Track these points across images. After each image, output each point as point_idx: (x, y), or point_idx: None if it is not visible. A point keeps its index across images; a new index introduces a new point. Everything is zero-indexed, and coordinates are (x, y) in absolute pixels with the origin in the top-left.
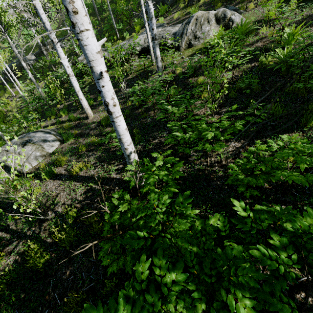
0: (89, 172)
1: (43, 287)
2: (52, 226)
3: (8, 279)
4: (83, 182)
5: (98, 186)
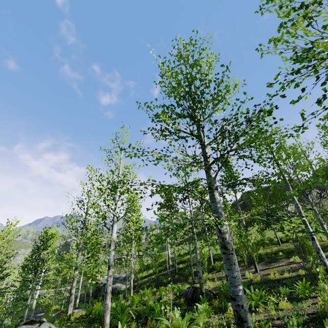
0: None
1: None
2: None
3: None
4: None
5: None
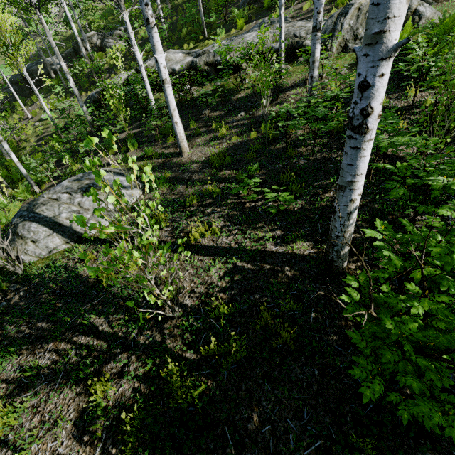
0: (220, 240)
1: (214, 445)
2: (184, 330)
3: (137, 426)
4: (215, 256)
5: (248, 263)
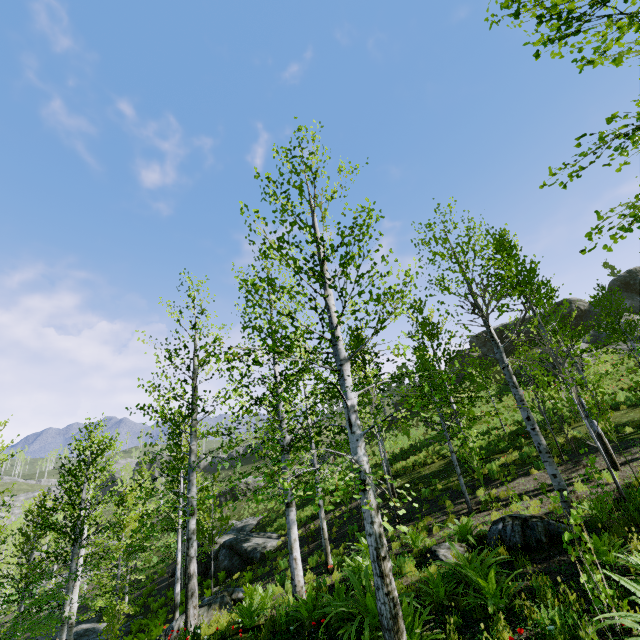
0: None
1: None
2: None
3: None
4: None
5: None
